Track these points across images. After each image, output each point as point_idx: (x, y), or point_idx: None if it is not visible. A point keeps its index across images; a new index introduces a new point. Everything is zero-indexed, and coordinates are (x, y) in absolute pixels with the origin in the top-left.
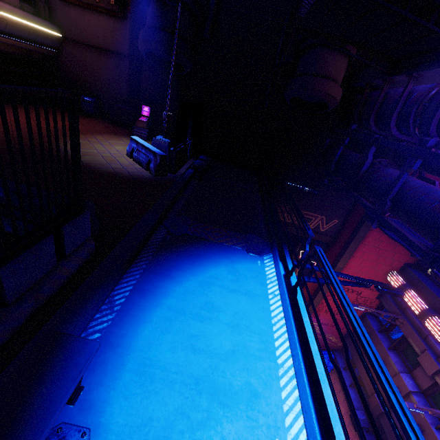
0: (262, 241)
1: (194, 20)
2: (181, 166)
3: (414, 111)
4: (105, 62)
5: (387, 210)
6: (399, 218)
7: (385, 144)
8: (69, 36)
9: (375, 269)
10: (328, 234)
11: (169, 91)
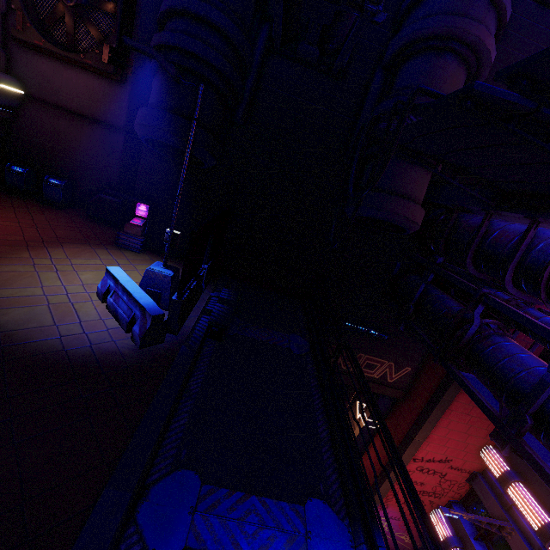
0: (335, 522)
1: (222, 102)
2: (190, 310)
3: (547, 273)
4: (88, 133)
5: (526, 430)
6: (547, 447)
7: (503, 311)
8: (35, 94)
9: (464, 443)
10: (399, 385)
11: (177, 202)
